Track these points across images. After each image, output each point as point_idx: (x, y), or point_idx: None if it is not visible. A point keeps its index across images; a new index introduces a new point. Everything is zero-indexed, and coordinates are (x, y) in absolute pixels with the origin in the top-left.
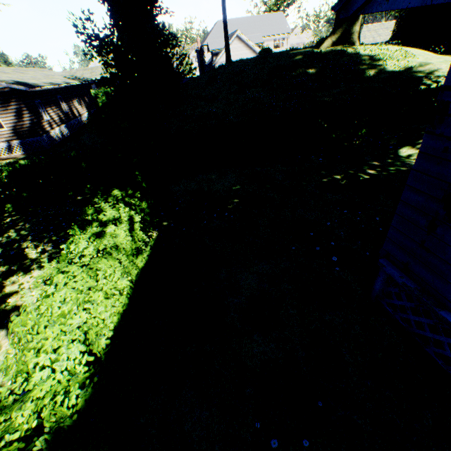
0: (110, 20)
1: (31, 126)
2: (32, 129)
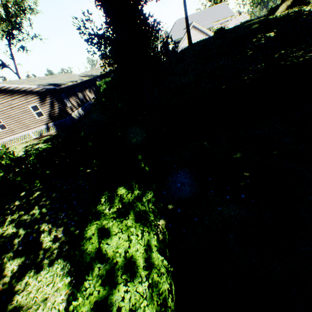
0: (106, 18)
1: (59, 112)
2: (60, 114)
